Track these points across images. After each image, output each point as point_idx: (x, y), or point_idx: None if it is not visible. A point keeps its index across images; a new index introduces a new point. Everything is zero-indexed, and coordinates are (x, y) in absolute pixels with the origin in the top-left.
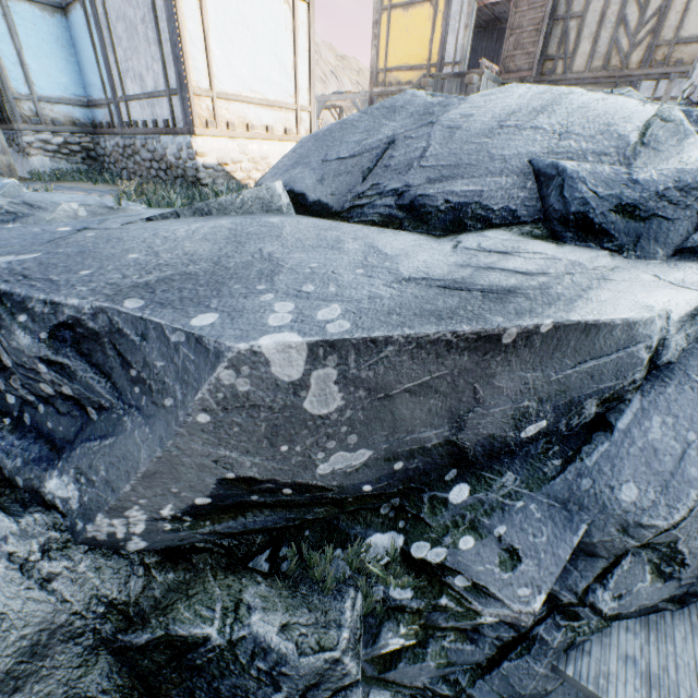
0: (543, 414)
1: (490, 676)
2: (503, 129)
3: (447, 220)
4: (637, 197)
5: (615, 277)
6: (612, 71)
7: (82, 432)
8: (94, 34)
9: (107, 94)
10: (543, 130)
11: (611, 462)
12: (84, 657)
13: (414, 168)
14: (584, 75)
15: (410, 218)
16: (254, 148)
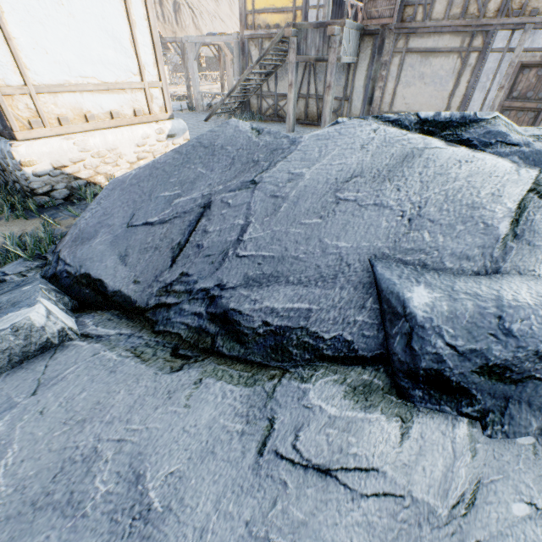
0: None
1: None
2: (339, 203)
3: (268, 346)
4: (510, 357)
5: (479, 529)
6: (470, 19)
7: None
8: None
9: None
10: (390, 209)
11: None
12: None
13: (230, 258)
14: (442, 23)
15: (224, 334)
16: (97, 142)
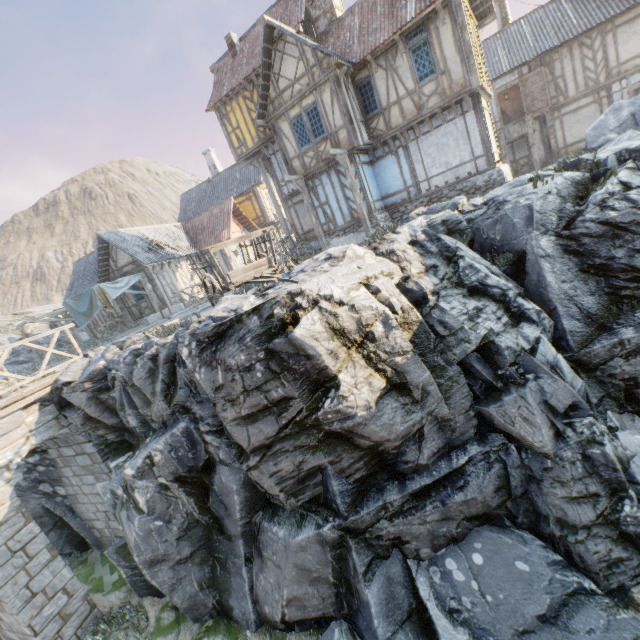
0: None
1: None
2: None
3: None
4: None
5: None
6: (592, 88)
7: None
8: (401, 162)
9: (406, 185)
10: None
11: None
12: None
13: None
14: (577, 96)
15: None
16: (505, 168)
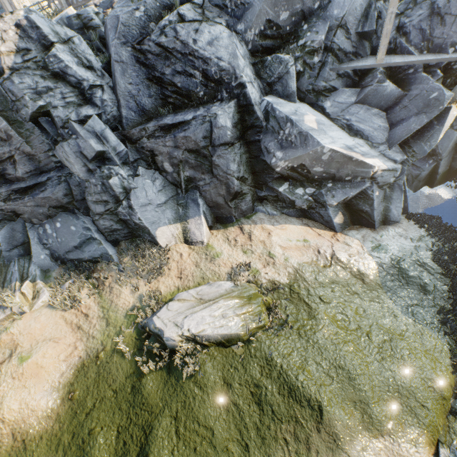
0: (318, 0)
1: (318, 78)
2: None
3: None
4: None
5: None
6: None
7: (244, 12)
8: None
9: None
10: None
11: (332, 8)
12: (249, 63)
13: None
14: None
15: None
16: None
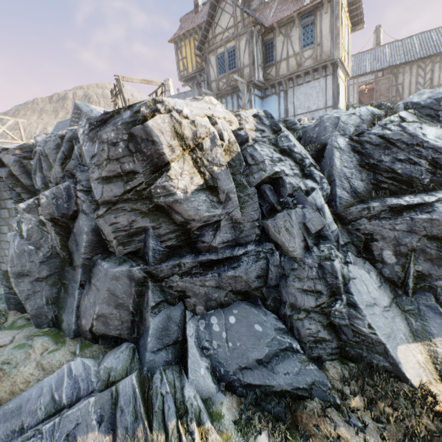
0: None
1: None
2: None
3: None
4: None
5: None
6: None
7: None
8: (281, 101)
9: (280, 117)
10: None
11: None
12: None
13: None
14: None
15: None
16: None
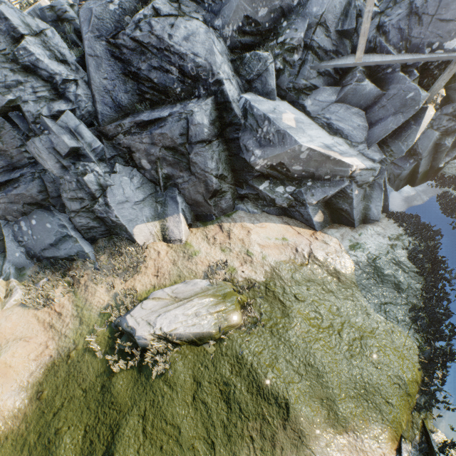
0: None
1: (298, 76)
2: None
3: None
4: None
5: None
6: None
7: (221, 7)
8: None
9: None
10: None
11: (311, 5)
12: (227, 60)
13: None
14: None
15: None
16: None
